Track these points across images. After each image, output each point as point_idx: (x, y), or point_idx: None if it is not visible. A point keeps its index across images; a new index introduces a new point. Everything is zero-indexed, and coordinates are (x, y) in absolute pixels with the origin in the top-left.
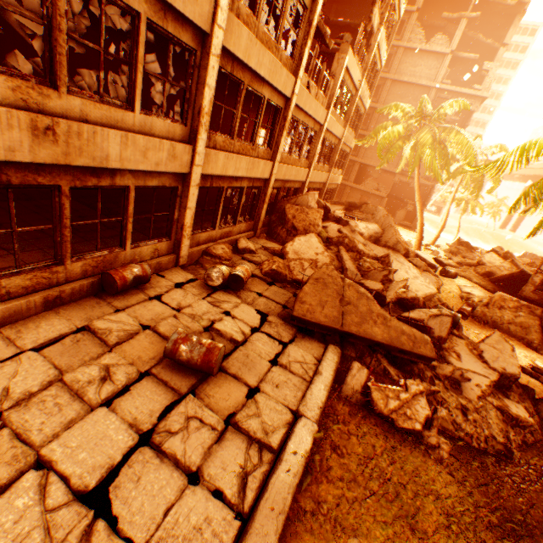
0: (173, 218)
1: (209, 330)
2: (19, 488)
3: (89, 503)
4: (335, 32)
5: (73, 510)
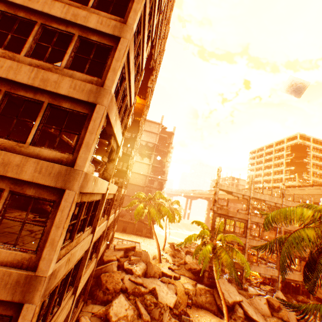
0: None
1: None
2: None
3: None
4: None
5: None
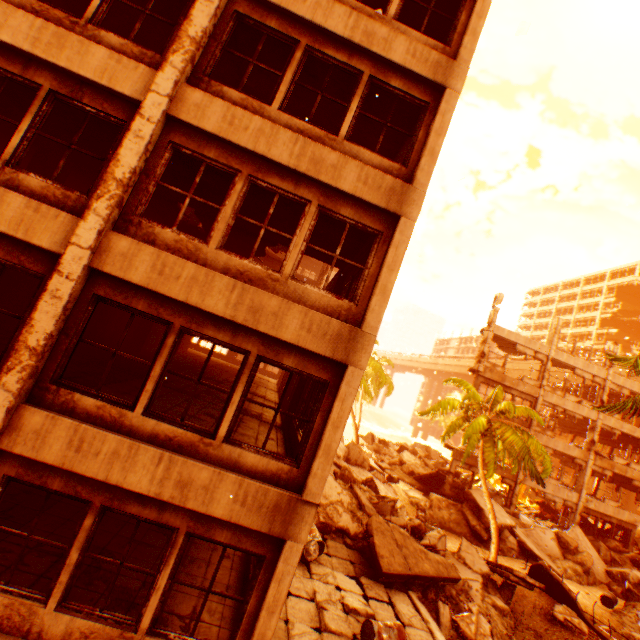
0: None
1: (348, 611)
2: None
3: None
4: None
5: None
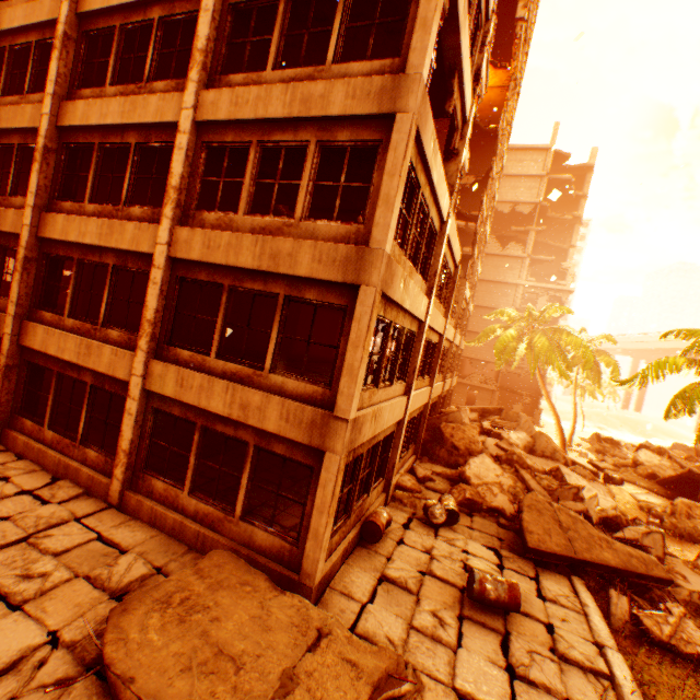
0: (387, 458)
1: (468, 570)
2: None
3: None
4: None
5: None
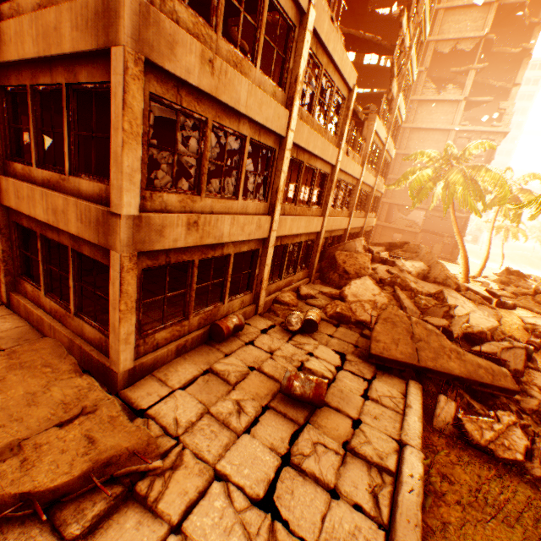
0: (254, 274)
1: (302, 369)
2: (213, 493)
3: (264, 508)
4: (357, 102)
5: (254, 512)
